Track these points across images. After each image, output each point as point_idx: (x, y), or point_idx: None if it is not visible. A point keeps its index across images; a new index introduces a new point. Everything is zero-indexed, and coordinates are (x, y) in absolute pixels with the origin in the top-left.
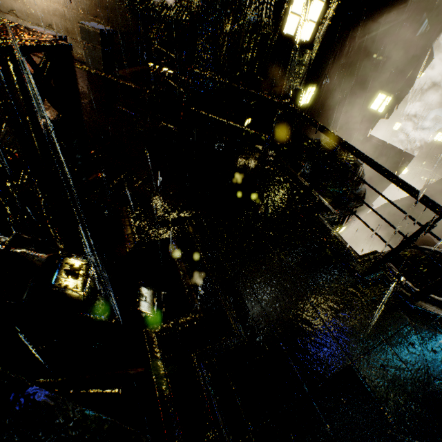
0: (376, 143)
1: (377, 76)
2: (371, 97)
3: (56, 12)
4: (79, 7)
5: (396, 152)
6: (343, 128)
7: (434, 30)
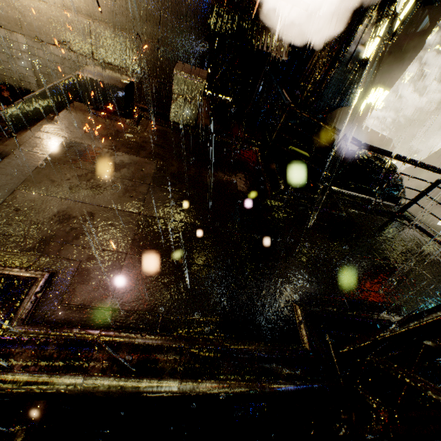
0: (363, 130)
1: (377, 70)
2: (371, 91)
3: (74, 23)
4: (113, 19)
5: (381, 139)
6: (342, 120)
7: (433, 28)
